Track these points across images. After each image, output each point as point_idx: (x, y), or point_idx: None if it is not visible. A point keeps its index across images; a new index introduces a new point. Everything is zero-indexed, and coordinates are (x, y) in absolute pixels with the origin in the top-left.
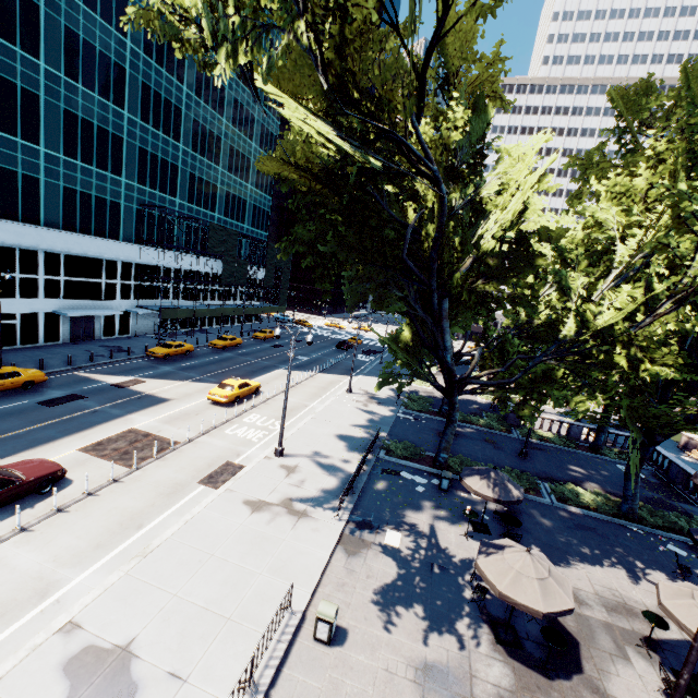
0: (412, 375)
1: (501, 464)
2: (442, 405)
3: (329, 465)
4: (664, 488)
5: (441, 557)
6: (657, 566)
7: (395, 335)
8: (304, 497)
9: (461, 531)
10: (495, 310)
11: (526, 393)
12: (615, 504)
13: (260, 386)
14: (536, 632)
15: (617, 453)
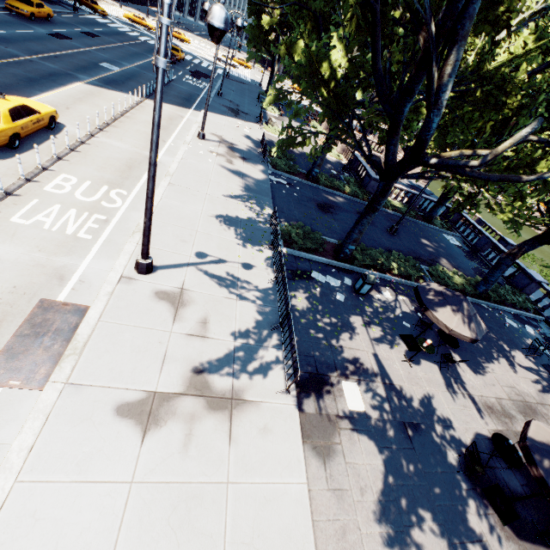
0: (336, 137)
1: (382, 244)
2: (313, 167)
3: (229, 278)
4: (474, 255)
5: (406, 408)
6: (514, 346)
7: (317, 56)
8: (221, 360)
9: (401, 355)
10: (499, 41)
11: (481, 185)
12: (470, 283)
13: (56, 115)
14: (511, 481)
15: (443, 223)
